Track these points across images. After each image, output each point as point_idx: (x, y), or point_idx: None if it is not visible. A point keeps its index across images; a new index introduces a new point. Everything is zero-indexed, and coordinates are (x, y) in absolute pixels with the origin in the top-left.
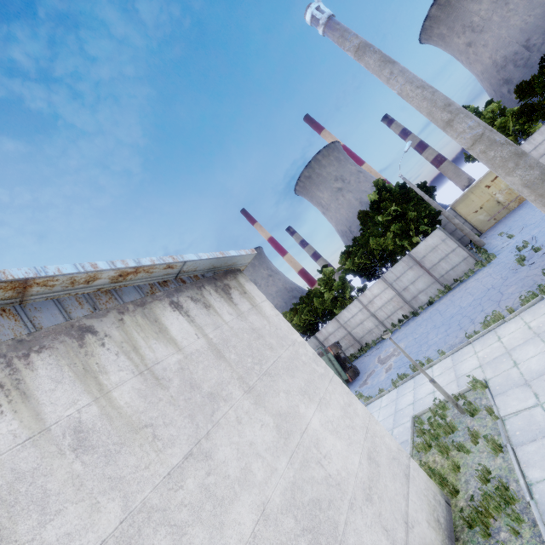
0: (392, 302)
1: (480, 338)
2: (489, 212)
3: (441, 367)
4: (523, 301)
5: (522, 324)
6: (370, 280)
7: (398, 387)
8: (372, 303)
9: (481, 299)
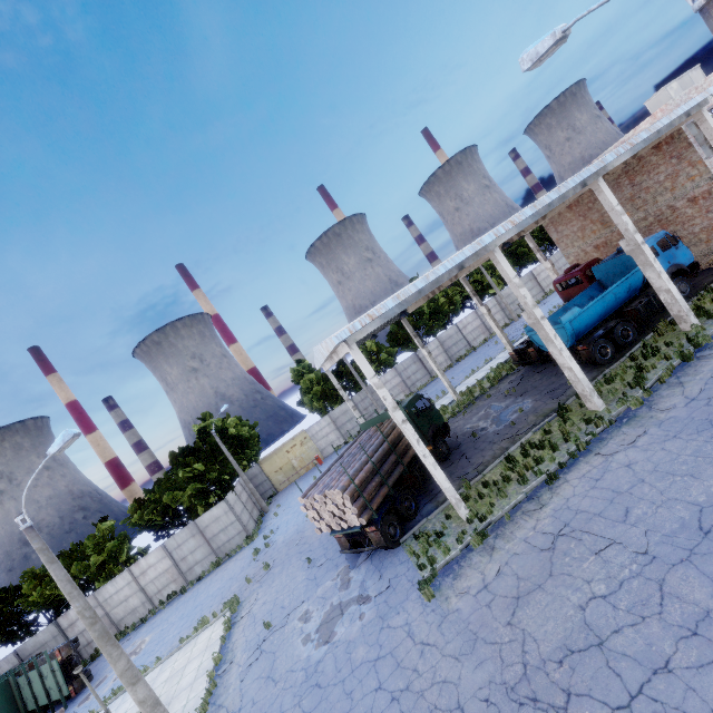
0: (167, 574)
1: (188, 643)
2: (286, 474)
3: (150, 678)
4: (225, 606)
5: (211, 632)
6: (158, 539)
7: (108, 706)
8: (145, 574)
9: (221, 590)
